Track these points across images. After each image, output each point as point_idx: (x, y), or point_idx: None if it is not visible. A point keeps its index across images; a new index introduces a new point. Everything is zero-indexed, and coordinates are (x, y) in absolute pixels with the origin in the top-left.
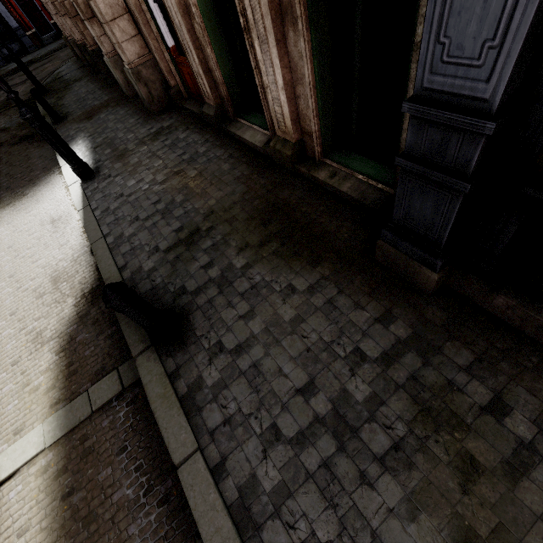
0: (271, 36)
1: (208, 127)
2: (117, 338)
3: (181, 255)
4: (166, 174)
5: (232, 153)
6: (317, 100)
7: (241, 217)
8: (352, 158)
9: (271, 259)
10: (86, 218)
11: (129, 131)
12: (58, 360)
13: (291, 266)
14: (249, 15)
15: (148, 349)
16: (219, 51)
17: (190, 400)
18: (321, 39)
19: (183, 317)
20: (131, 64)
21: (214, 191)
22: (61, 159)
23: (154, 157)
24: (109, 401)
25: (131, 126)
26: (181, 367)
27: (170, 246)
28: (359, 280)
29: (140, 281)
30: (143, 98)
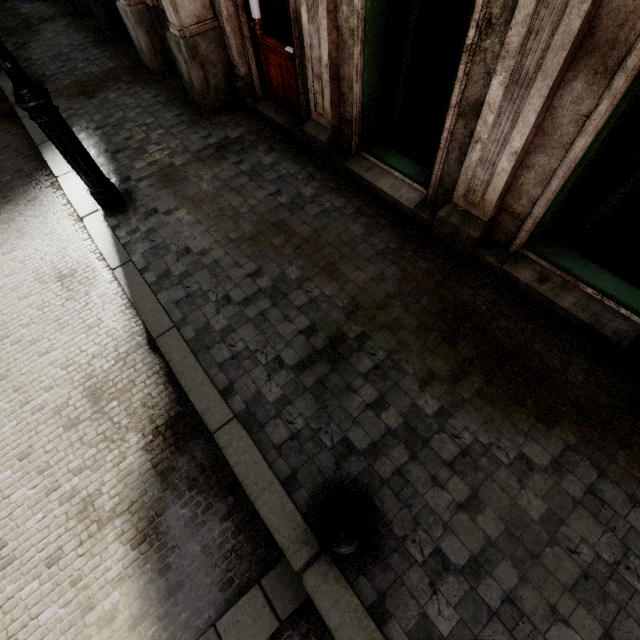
0: (547, 80)
1: (307, 154)
2: (241, 519)
3: (327, 380)
4: (258, 225)
5: (360, 207)
6: (566, 182)
7: (408, 323)
8: (571, 258)
9: (478, 405)
10: (133, 286)
11: (169, 134)
12: (140, 558)
13: (514, 422)
14: (510, 36)
15: (318, 557)
16: (370, 55)
17: None
18: (628, 105)
19: (363, 499)
20: (184, 31)
21: (349, 269)
22: (54, 164)
23: (228, 190)
24: None
25: (170, 126)
26: (386, 597)
27: (301, 360)
28: (623, 457)
29: (266, 420)
30: (192, 85)
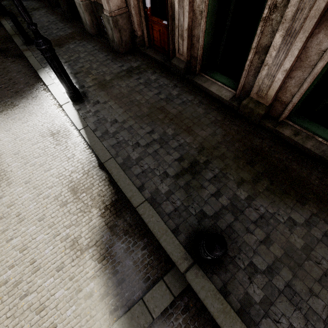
0: (305, 33)
1: (172, 74)
2: (151, 249)
3: (191, 183)
4: (150, 108)
5: (201, 100)
6: (311, 84)
7: (229, 156)
8: (310, 124)
9: (266, 194)
10: (90, 138)
11: (102, 65)
12: (103, 267)
13: (285, 202)
14: (287, 12)
15: (192, 266)
16: (209, 24)
17: (246, 315)
18: None
19: None
20: (111, 13)
21: (198, 130)
22: (45, 79)
23: (134, 92)
24: (165, 309)
25: (102, 61)
26: (227, 284)
27: (177, 173)
28: None
29: (161, 202)
30: (113, 40)
